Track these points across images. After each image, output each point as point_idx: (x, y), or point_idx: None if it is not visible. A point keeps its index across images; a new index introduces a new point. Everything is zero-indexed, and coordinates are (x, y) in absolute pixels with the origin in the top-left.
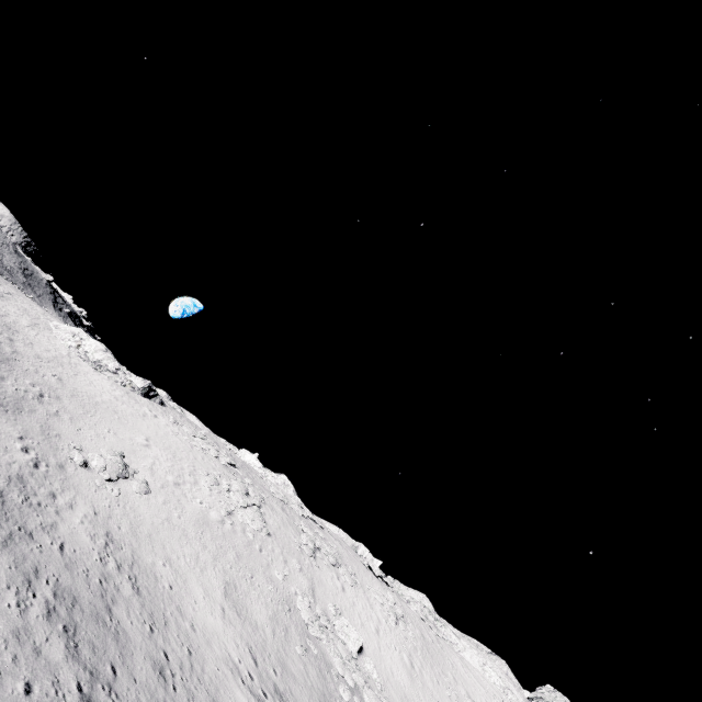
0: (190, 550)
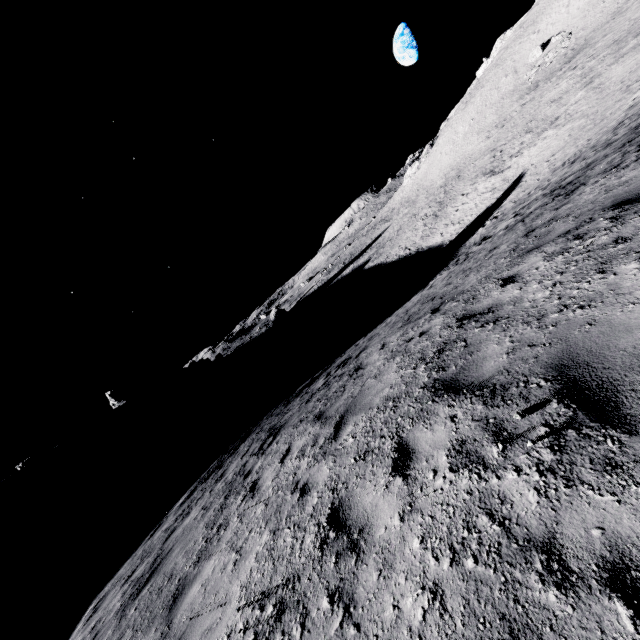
0: (464, 146)
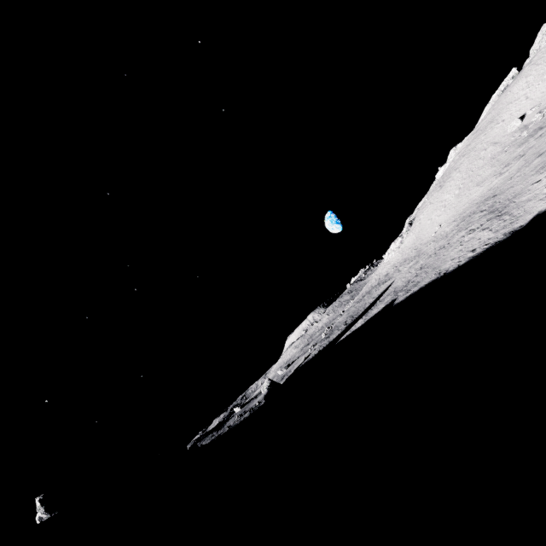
0: (464, 199)
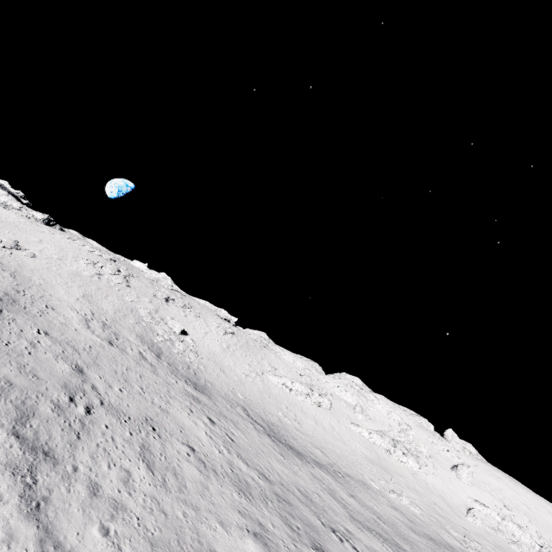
0: (62, 280)
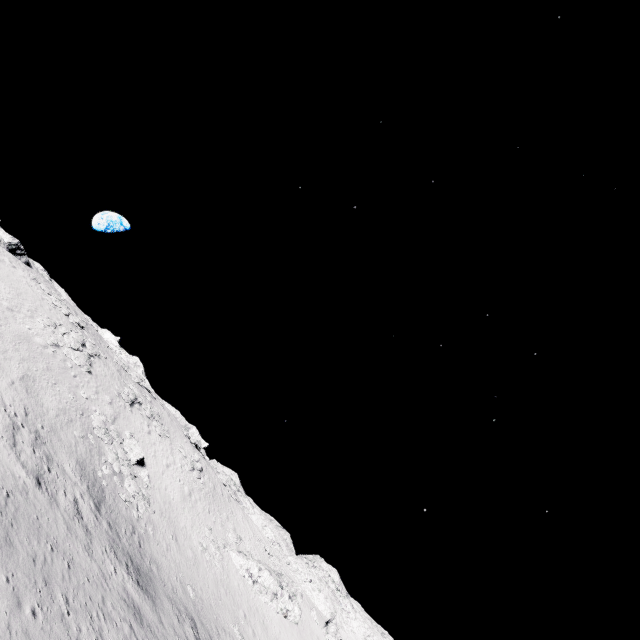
0: (0, 345)
